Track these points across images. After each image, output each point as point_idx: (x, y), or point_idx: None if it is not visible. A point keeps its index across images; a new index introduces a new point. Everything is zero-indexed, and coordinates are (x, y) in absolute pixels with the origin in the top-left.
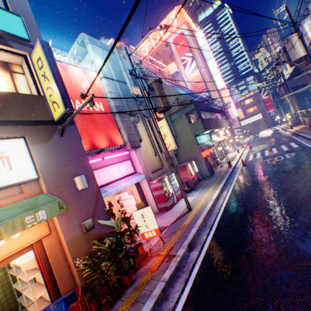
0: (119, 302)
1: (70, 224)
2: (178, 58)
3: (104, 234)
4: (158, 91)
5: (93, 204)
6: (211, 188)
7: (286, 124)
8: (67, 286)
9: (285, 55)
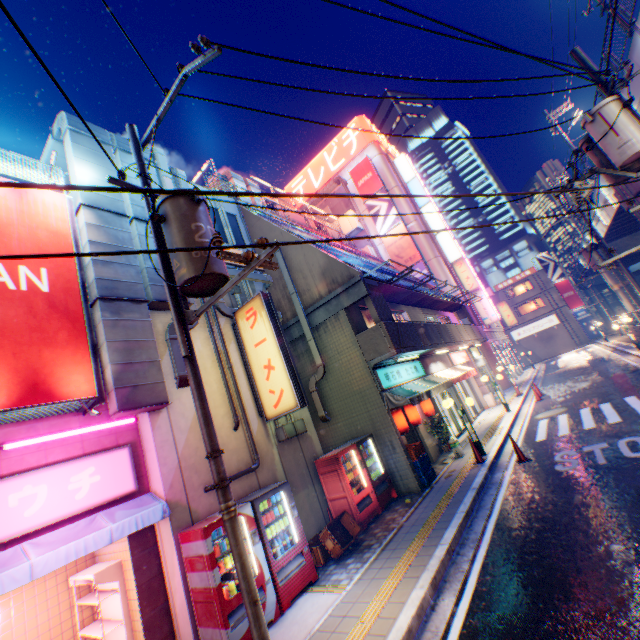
0: None
1: None
2: (362, 204)
3: None
4: (179, 223)
5: None
6: (404, 559)
7: (620, 338)
8: None
9: (592, 156)
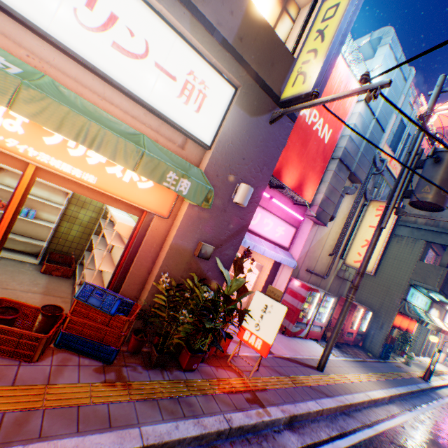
0: (158, 374)
1: (190, 230)
2: None
3: (207, 279)
4: (446, 169)
5: (227, 233)
6: (371, 375)
7: None
8: (130, 289)
9: None
